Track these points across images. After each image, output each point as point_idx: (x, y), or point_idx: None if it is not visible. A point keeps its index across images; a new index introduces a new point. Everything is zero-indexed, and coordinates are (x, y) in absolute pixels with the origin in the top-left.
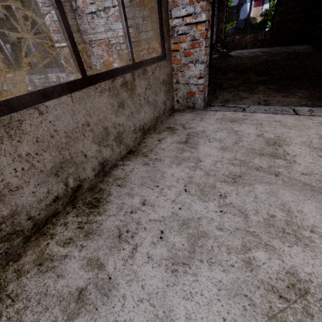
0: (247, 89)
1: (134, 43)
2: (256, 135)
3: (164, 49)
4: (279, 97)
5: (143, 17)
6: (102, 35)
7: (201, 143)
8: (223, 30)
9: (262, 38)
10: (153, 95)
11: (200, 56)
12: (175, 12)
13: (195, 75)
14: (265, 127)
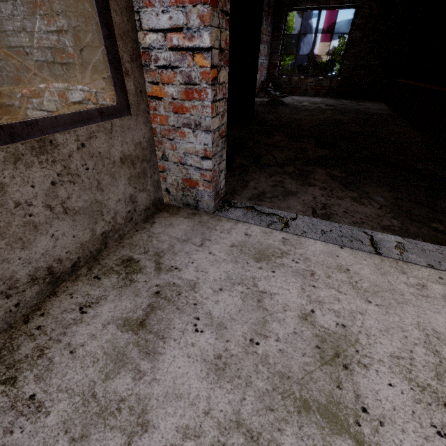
0: (298, 173)
1: (75, 66)
2: (299, 313)
3: (126, 92)
4: (348, 202)
5: (84, 15)
6: (10, 39)
7: (175, 332)
8: (278, 66)
9: (328, 85)
10: (88, 192)
11: (204, 118)
12: (148, 18)
13: (197, 151)
14: (320, 287)
